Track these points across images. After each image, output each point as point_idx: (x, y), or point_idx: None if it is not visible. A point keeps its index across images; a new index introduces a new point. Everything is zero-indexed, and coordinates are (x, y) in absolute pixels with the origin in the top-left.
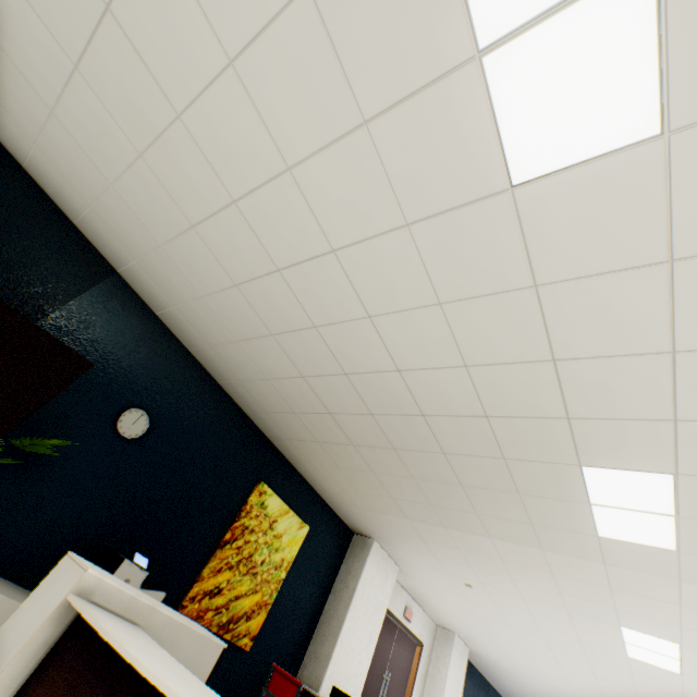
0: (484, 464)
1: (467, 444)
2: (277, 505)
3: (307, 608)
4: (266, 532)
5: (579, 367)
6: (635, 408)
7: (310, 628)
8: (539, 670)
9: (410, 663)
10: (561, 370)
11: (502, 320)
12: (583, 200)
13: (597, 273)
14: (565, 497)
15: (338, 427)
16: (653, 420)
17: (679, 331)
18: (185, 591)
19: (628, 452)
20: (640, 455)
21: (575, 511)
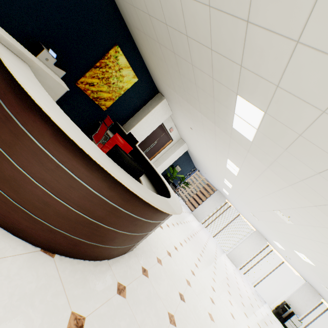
0: (205, 78)
1: (201, 64)
2: (123, 62)
3: (130, 109)
4: (116, 71)
5: (256, 33)
6: (267, 72)
7: (130, 116)
8: (204, 162)
9: (166, 143)
10: (248, 32)
11: None
12: None
13: None
14: (228, 107)
15: (152, 27)
16: (270, 83)
17: (308, 27)
18: (79, 79)
19: (255, 95)
20: (258, 99)
21: (229, 114)
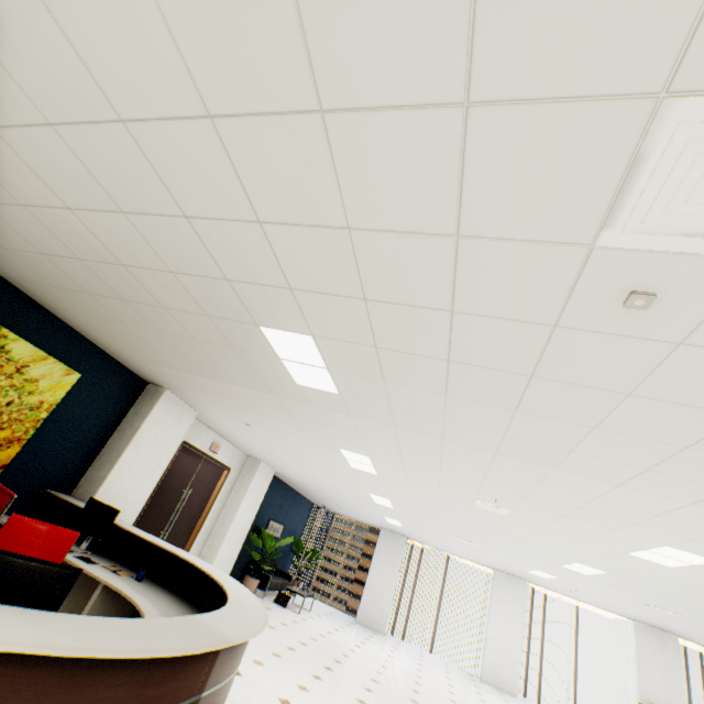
0: (198, 320)
1: (176, 300)
2: (27, 351)
3: (83, 443)
4: (12, 376)
5: (208, 228)
6: (264, 275)
7: (89, 459)
8: (317, 481)
9: (216, 482)
10: (198, 229)
11: (121, 160)
12: (99, 7)
13: (164, 118)
14: (264, 352)
15: (61, 271)
16: (280, 288)
17: (254, 201)
18: None
19: (280, 315)
20: (287, 319)
21: (275, 364)
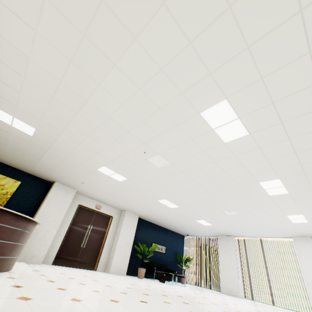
0: None
1: None
2: None
3: (29, 206)
4: None
5: None
6: None
7: (33, 212)
8: (147, 209)
9: (107, 223)
10: None
11: None
12: None
13: None
14: (9, 127)
15: None
16: None
17: None
18: None
19: None
20: None
21: (17, 131)
